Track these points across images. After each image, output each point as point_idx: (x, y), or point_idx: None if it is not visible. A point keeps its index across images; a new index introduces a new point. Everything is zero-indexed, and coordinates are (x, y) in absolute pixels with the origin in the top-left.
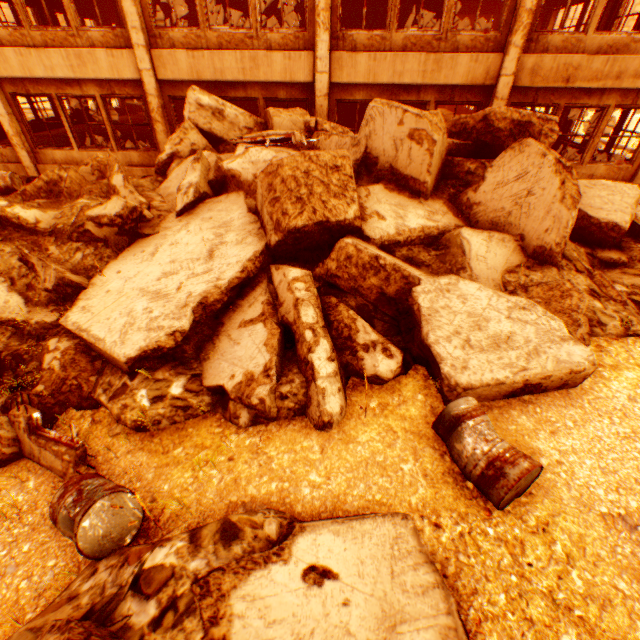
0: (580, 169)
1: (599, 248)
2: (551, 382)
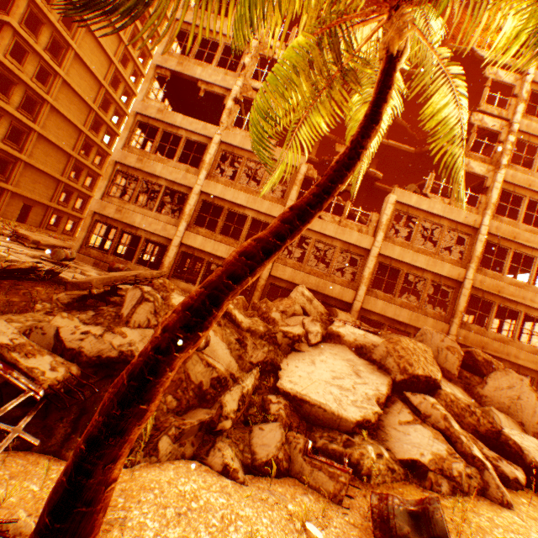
0: None
1: None
2: None
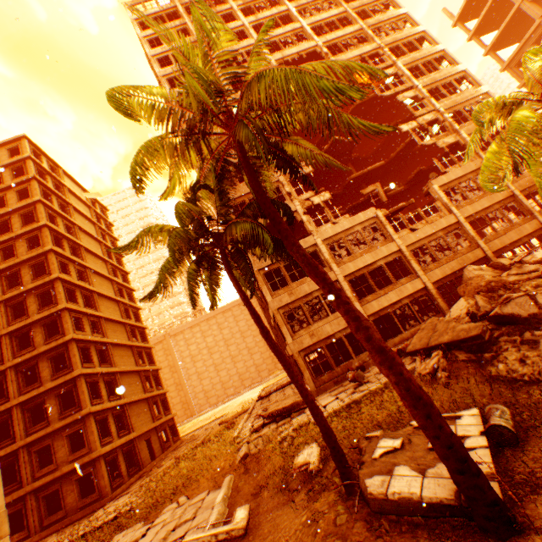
0: None
1: None
2: None
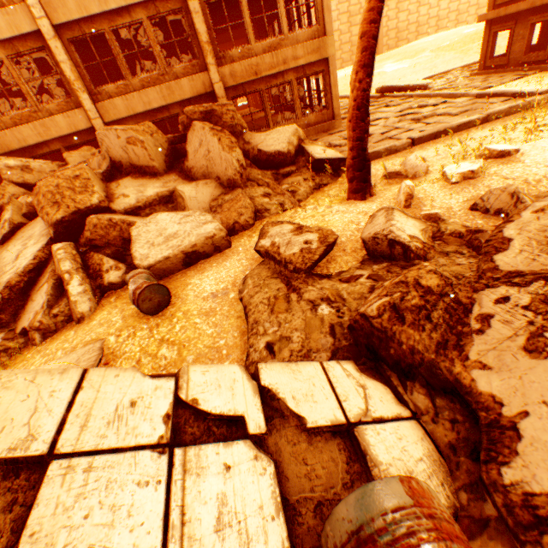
0: (299, 123)
1: (283, 168)
2: (204, 248)
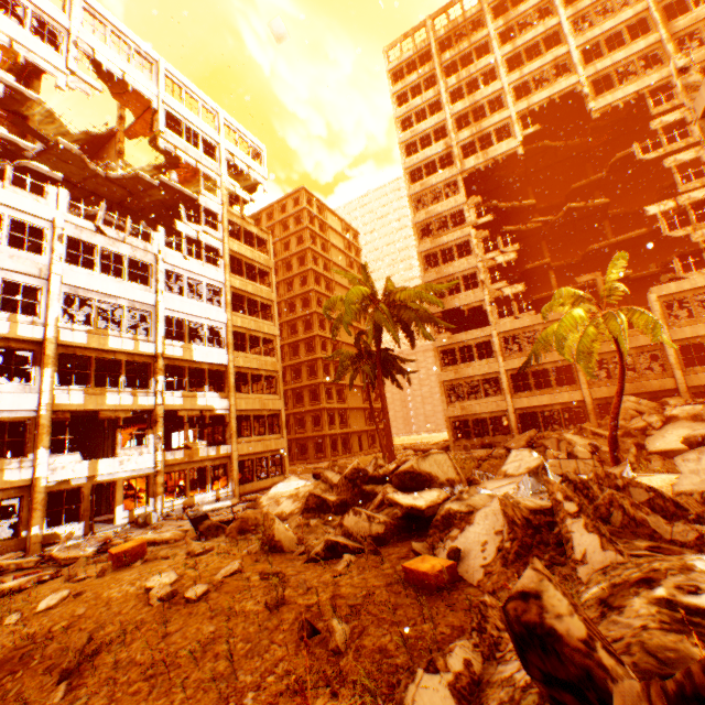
0: None
1: None
2: None
